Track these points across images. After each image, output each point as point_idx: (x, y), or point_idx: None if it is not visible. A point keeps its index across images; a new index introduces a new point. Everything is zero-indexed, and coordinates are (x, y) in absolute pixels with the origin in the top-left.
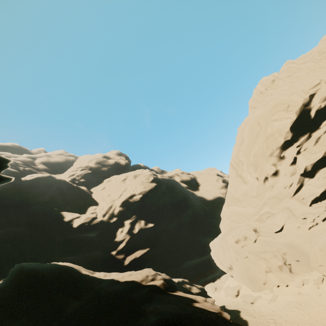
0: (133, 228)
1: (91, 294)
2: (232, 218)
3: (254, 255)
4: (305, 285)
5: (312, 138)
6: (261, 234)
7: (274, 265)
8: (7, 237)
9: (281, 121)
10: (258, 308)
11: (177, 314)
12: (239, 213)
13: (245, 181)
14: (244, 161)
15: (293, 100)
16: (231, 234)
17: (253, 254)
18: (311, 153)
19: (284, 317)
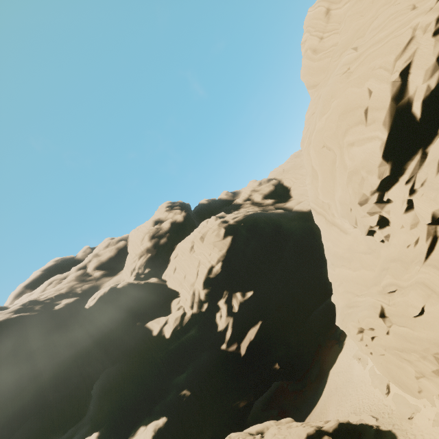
0: (231, 306)
1: None
2: (344, 286)
3: (393, 354)
4: None
5: (430, 160)
6: (393, 321)
7: (426, 371)
8: (110, 385)
9: (362, 146)
10: (420, 433)
11: None
12: (352, 280)
13: (344, 229)
14: (330, 203)
15: (371, 91)
16: (350, 323)
17: (390, 351)
18: (437, 189)
19: None
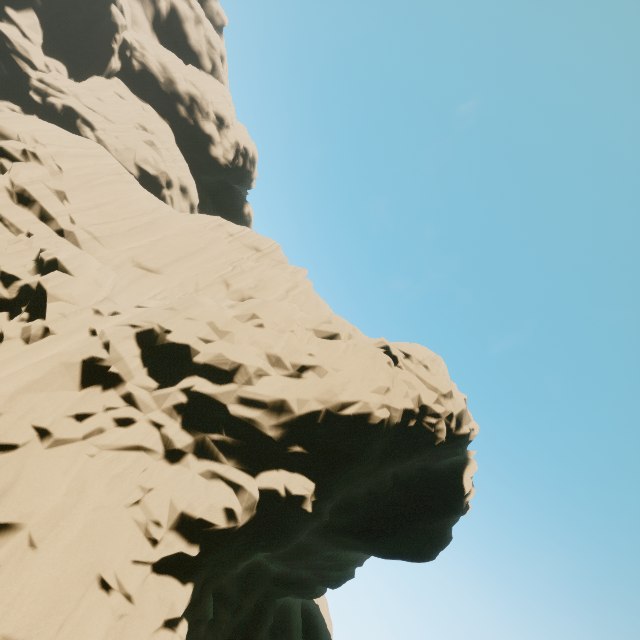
0: None
1: None
2: None
3: None
4: None
5: None
6: None
7: None
8: None
9: None
10: None
11: None
12: None
13: None
14: None
15: (30, 128)
16: None
17: None
18: None
19: None
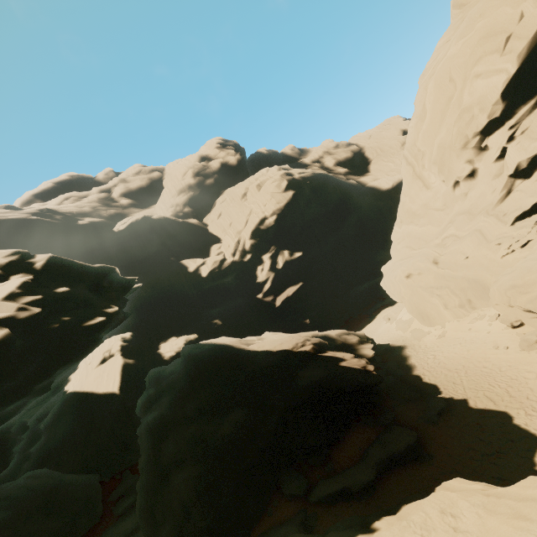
0: (275, 263)
1: (253, 366)
2: (405, 242)
3: (428, 292)
4: (479, 321)
5: None
6: (439, 266)
7: (449, 302)
8: (141, 303)
9: (488, 79)
10: (424, 344)
11: (322, 376)
12: (416, 235)
13: (427, 184)
14: (426, 151)
15: (523, 16)
16: (400, 268)
17: (426, 290)
18: (533, 139)
19: (445, 353)
